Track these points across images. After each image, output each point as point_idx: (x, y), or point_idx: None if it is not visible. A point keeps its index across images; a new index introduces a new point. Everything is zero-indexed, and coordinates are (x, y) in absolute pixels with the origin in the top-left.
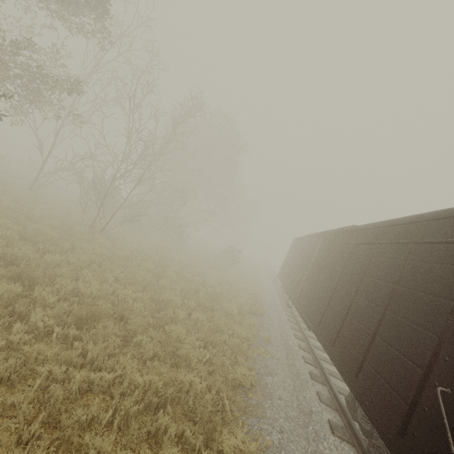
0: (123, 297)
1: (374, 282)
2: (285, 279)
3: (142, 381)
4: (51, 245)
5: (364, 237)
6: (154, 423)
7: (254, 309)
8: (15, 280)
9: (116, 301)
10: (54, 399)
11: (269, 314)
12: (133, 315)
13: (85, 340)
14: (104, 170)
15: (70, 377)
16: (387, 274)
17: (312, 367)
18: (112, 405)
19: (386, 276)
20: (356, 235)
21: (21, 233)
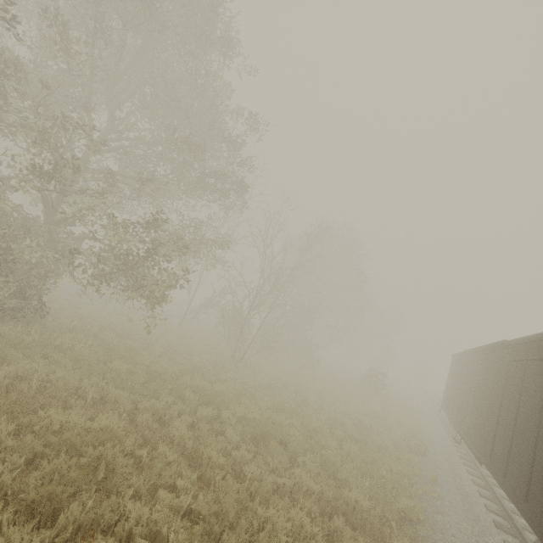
0: (278, 422)
1: (529, 401)
2: (450, 410)
3: (316, 488)
4: (212, 376)
5: (516, 353)
6: (332, 525)
7: (413, 447)
8: (201, 406)
9: (274, 426)
10: (262, 489)
11: (435, 454)
12: (291, 439)
13: (264, 454)
14: (241, 303)
15: (263, 479)
16: (537, 392)
17: (499, 517)
18: (297, 504)
19: (537, 393)
20: (510, 350)
21: (193, 367)
